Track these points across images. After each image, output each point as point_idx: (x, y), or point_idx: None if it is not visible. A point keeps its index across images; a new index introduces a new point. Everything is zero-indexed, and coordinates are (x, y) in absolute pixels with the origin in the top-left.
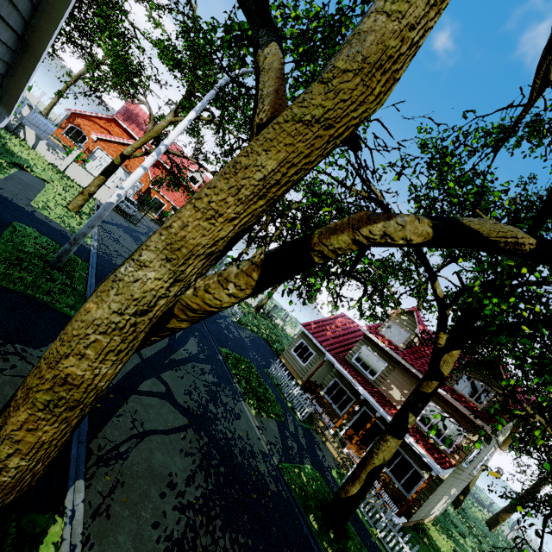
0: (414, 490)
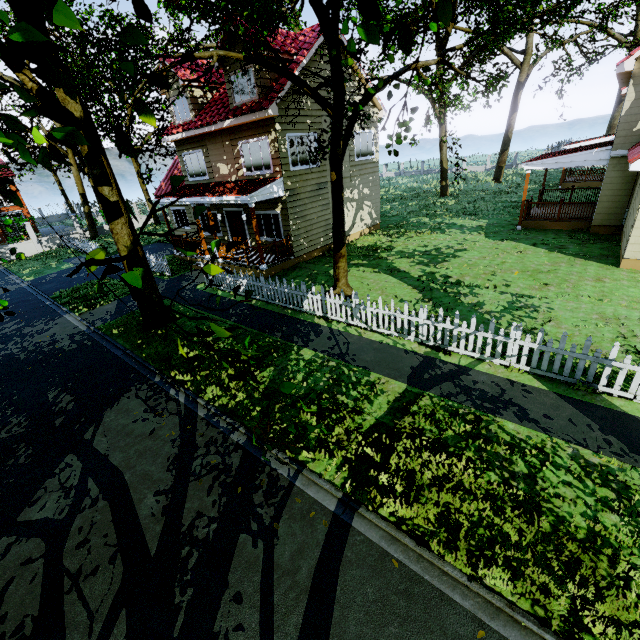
0: (282, 231)
